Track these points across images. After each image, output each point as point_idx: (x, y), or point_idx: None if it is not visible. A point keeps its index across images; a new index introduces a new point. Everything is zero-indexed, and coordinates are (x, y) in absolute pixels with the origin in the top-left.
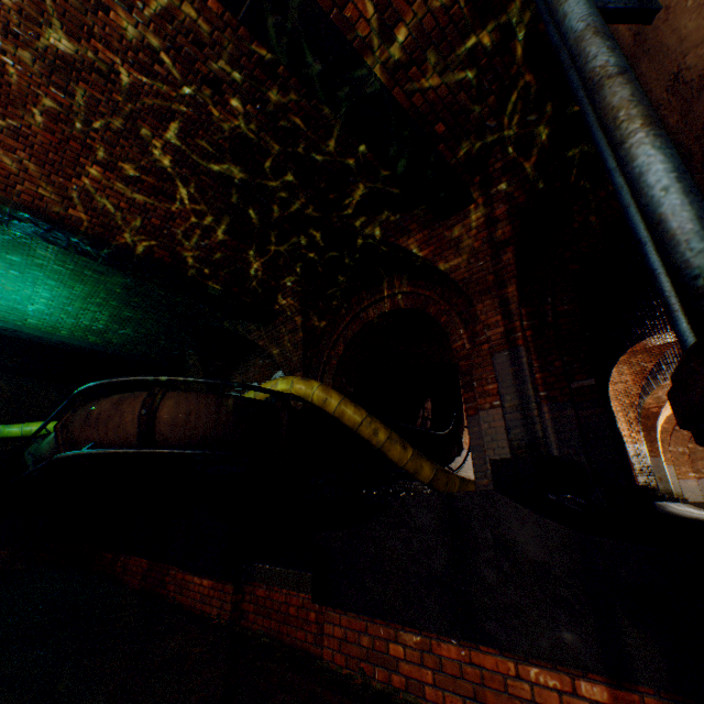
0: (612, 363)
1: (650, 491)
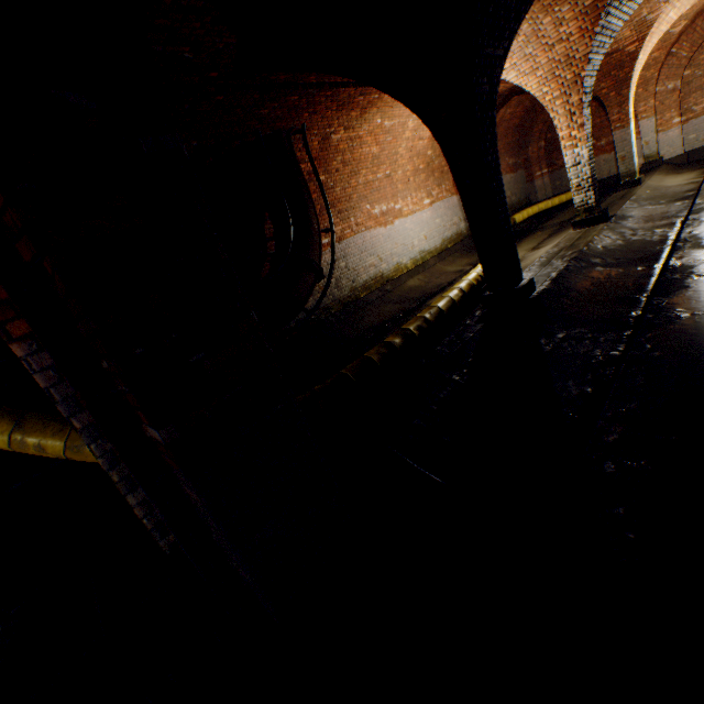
0: (502, 50)
1: (587, 212)
